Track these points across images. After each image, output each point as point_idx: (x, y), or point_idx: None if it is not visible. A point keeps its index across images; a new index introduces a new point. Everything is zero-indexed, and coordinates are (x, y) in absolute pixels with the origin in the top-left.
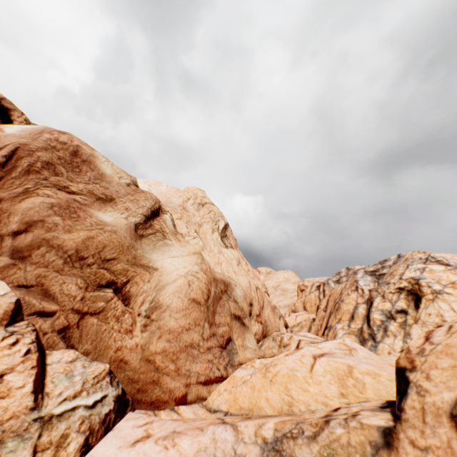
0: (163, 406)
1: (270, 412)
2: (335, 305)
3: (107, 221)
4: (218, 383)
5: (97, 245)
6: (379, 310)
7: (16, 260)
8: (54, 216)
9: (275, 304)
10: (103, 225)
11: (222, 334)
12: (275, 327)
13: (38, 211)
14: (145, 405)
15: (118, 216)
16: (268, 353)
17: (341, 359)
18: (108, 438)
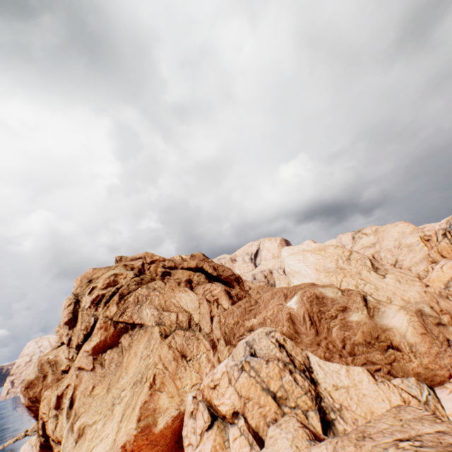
0: (444, 382)
1: None
2: None
3: (357, 320)
4: None
5: (367, 333)
6: None
7: (352, 356)
8: (344, 332)
9: (410, 263)
10: (358, 323)
11: (443, 339)
12: None
13: (339, 334)
14: (436, 385)
15: (357, 314)
16: None
17: None
18: (442, 401)
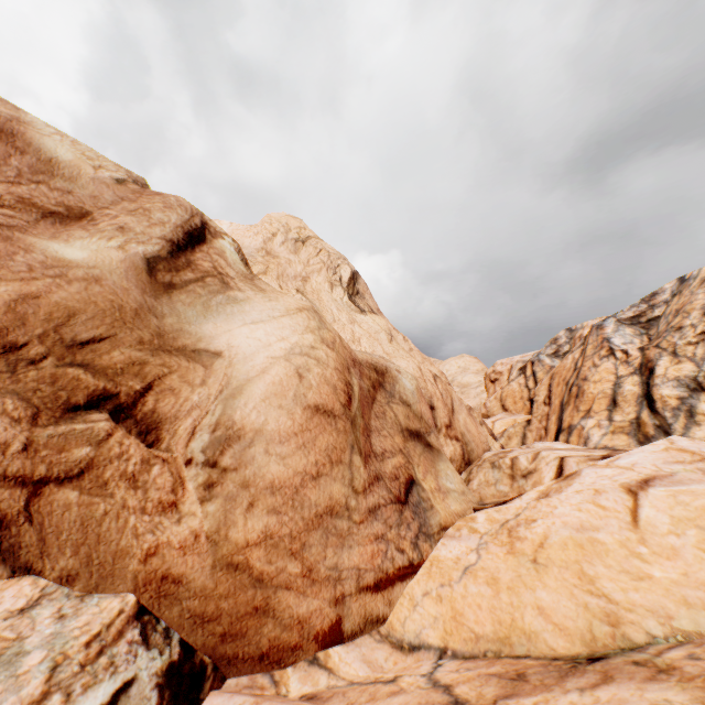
0: (291, 658)
1: (562, 644)
2: (570, 390)
3: (74, 259)
4: (404, 580)
5: (50, 312)
6: (671, 381)
7: None
8: None
9: None
10: (64, 267)
11: (394, 474)
12: (482, 443)
13: None
14: (247, 666)
15: (100, 245)
16: (488, 494)
17: (704, 485)
18: None
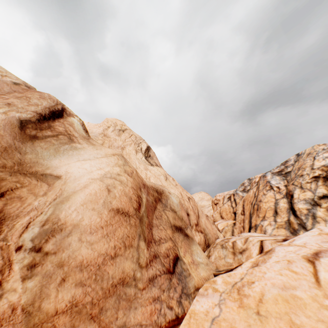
0: None
1: None
2: (253, 207)
3: None
4: None
5: None
6: (302, 200)
7: None
8: None
9: None
10: None
11: (166, 253)
12: (214, 234)
13: None
14: None
15: None
16: (221, 264)
17: None
18: None
